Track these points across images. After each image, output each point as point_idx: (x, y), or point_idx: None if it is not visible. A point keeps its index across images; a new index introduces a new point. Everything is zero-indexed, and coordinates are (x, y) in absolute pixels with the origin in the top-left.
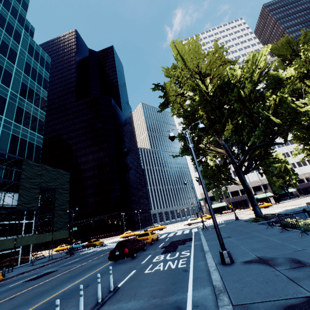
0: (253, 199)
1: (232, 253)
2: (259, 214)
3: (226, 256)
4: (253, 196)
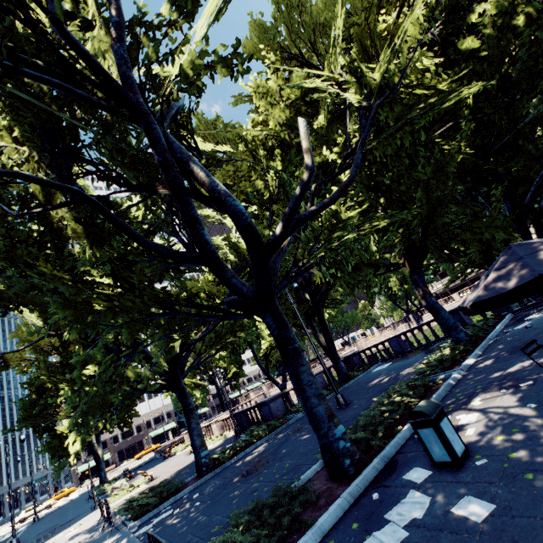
0: (100, 464)
1: (28, 537)
2: (104, 480)
3: (15, 542)
4: (101, 461)
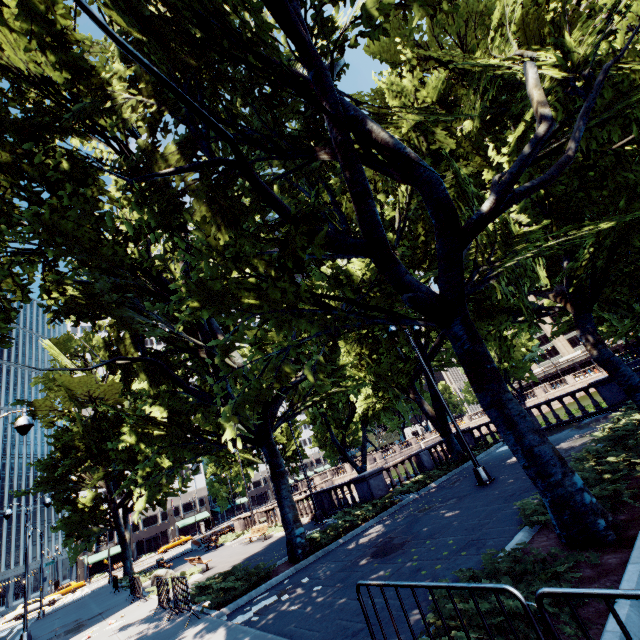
0: (127, 550)
1: (40, 633)
2: (129, 571)
3: (25, 636)
4: (128, 546)
